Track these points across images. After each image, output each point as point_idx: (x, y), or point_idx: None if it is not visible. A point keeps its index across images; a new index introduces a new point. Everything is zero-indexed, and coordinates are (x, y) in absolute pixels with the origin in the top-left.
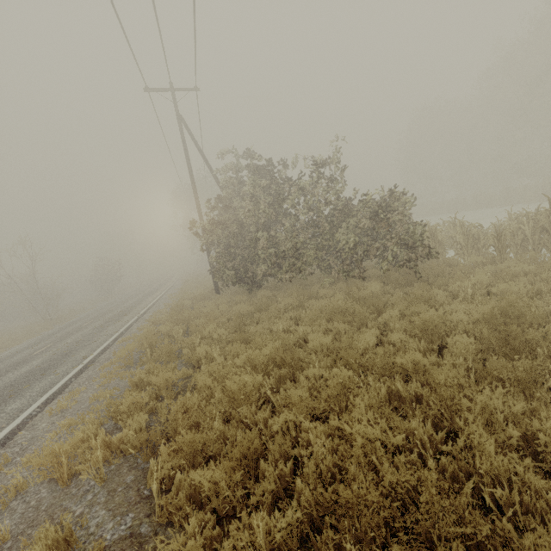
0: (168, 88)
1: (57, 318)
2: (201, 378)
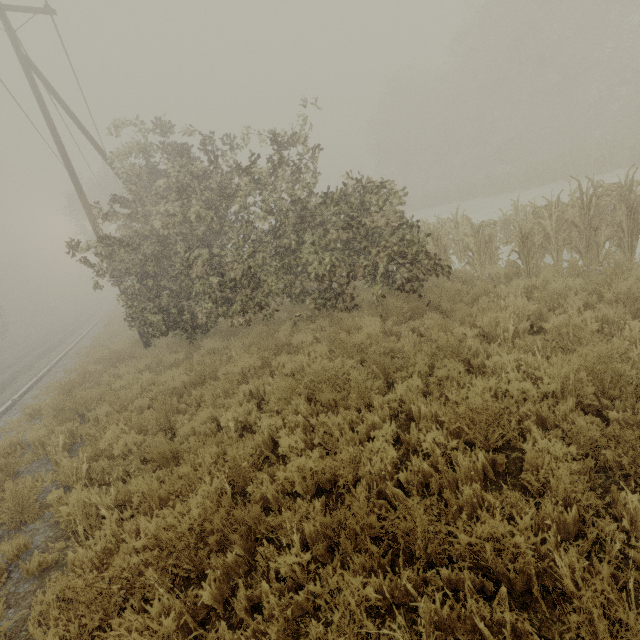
0: None
1: None
2: (33, 631)
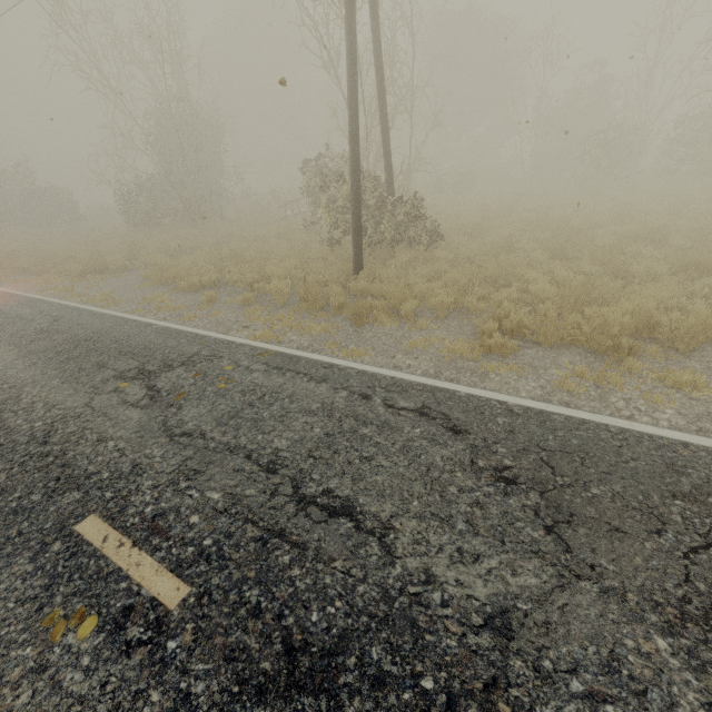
0: None
1: None
2: None
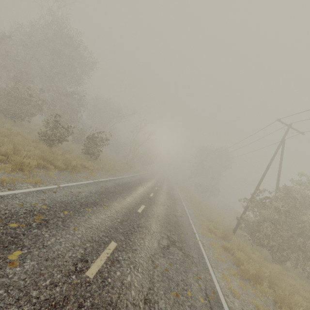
0: (289, 125)
1: (131, 166)
2: None
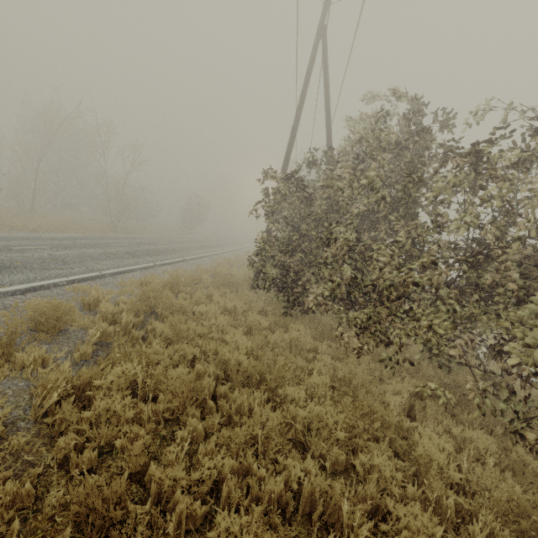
0: None
1: (123, 227)
2: None
